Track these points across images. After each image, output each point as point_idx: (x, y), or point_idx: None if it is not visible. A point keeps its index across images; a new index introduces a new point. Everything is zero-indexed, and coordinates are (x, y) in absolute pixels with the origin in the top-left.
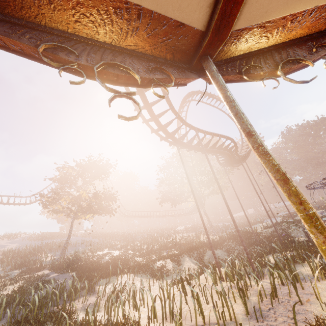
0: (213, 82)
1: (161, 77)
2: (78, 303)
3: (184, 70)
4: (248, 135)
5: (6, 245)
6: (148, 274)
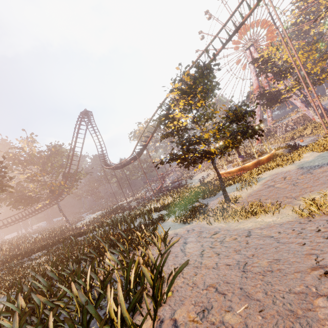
0: None
1: None
2: None
3: None
4: None
5: None
6: None
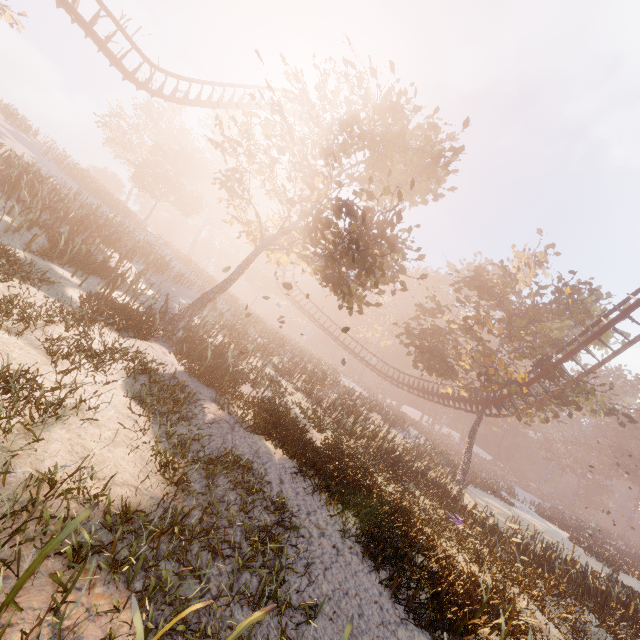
0: None
1: None
2: None
3: None
4: None
5: (3, 132)
6: None
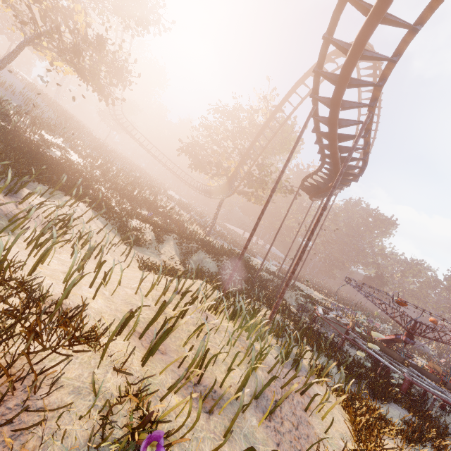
0: None
1: None
2: None
3: None
4: None
5: None
6: (115, 226)
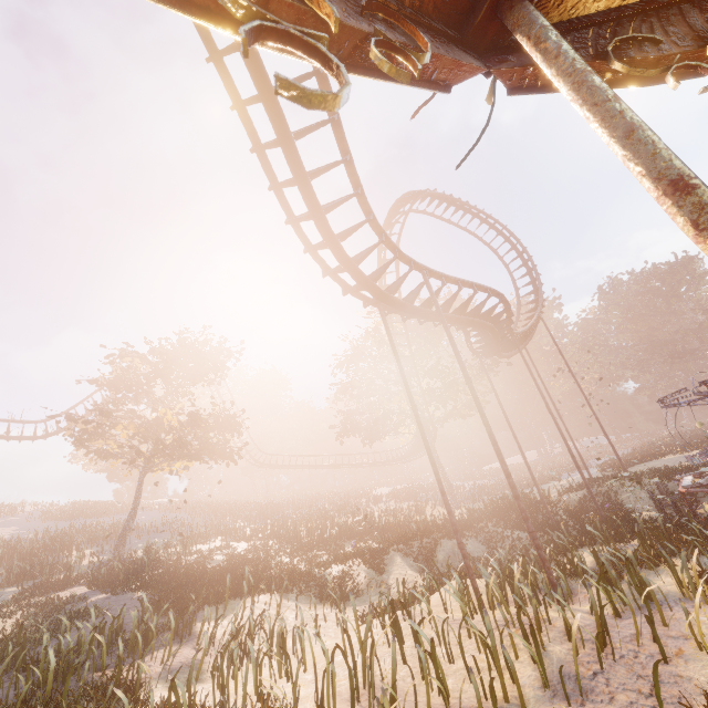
0: (540, 61)
1: (393, 38)
2: (153, 662)
3: (448, 43)
4: (678, 189)
5: None
6: (313, 593)
